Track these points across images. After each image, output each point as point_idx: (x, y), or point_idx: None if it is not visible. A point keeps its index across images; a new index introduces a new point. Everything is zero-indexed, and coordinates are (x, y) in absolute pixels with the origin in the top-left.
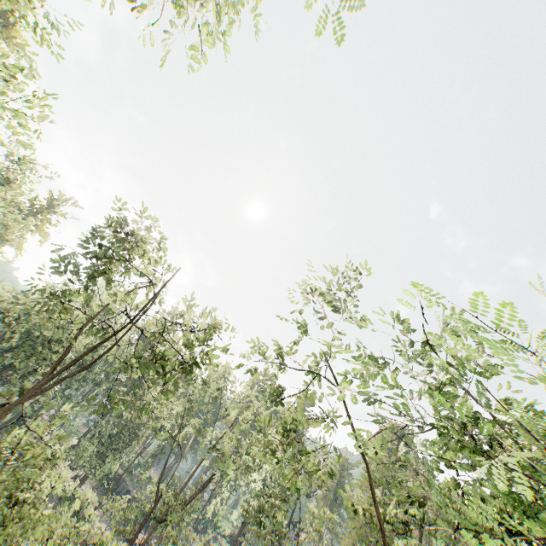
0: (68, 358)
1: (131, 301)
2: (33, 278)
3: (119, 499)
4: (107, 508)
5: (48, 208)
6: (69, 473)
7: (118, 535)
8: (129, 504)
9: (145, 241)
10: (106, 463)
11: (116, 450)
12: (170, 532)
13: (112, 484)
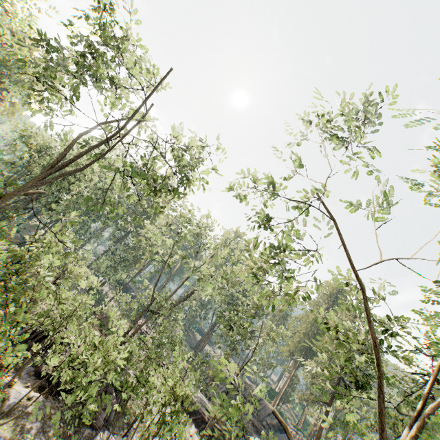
0: (84, 193)
1: (124, 106)
2: (11, 46)
3: (125, 295)
4: (116, 299)
5: (60, 66)
6: (86, 270)
7: (125, 317)
8: (132, 300)
9: (138, 40)
10: (117, 273)
11: (124, 267)
12: (162, 322)
13: (122, 287)
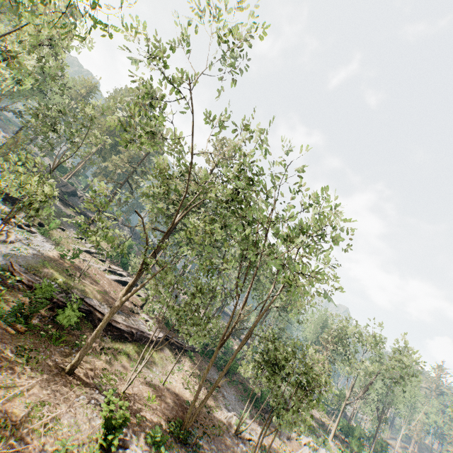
0: None
1: None
2: None
3: None
4: None
5: None
6: None
7: None
8: None
9: None
10: None
11: None
12: None
13: None
